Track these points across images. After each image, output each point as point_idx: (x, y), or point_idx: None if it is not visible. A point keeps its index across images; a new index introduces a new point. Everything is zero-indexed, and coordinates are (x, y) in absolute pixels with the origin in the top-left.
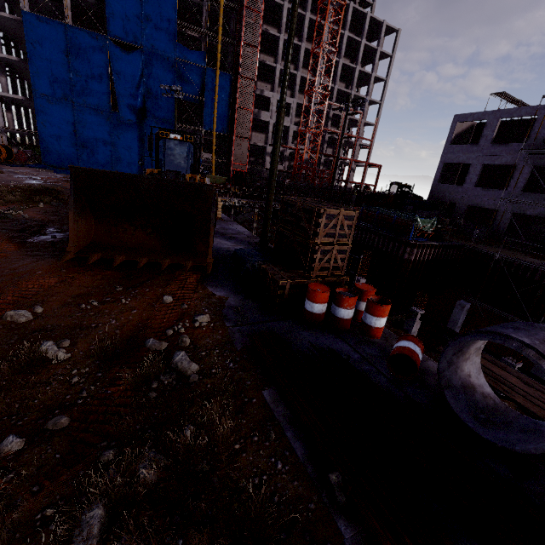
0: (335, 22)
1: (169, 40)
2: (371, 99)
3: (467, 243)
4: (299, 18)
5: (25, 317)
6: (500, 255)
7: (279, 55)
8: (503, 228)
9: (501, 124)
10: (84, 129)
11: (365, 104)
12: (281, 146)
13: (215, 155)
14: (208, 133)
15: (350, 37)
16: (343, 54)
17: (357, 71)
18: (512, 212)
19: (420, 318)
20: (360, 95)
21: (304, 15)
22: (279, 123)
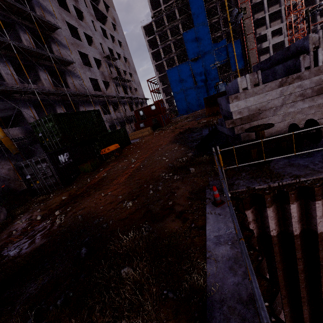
0: None
1: (209, 45)
2: None
3: None
4: None
5: (204, 121)
6: None
7: (265, 8)
8: None
9: None
10: (188, 97)
11: None
12: None
13: None
14: (235, 72)
15: None
16: None
17: None
18: None
19: None
20: None
21: None
22: (249, 62)
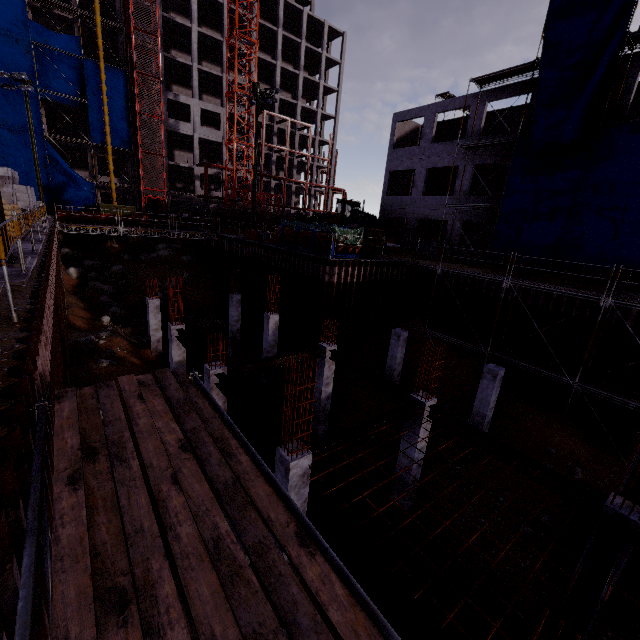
0: (268, 19)
1: (16, 15)
2: (324, 112)
3: (410, 260)
4: (217, 7)
5: None
6: (441, 268)
7: (194, 51)
8: (455, 241)
9: (444, 125)
10: None
11: (317, 118)
12: (210, 165)
13: (119, 179)
14: (103, 149)
15: (287, 37)
16: (280, 56)
17: (301, 78)
18: (461, 221)
19: (331, 357)
20: (309, 107)
21: (222, 4)
22: None
